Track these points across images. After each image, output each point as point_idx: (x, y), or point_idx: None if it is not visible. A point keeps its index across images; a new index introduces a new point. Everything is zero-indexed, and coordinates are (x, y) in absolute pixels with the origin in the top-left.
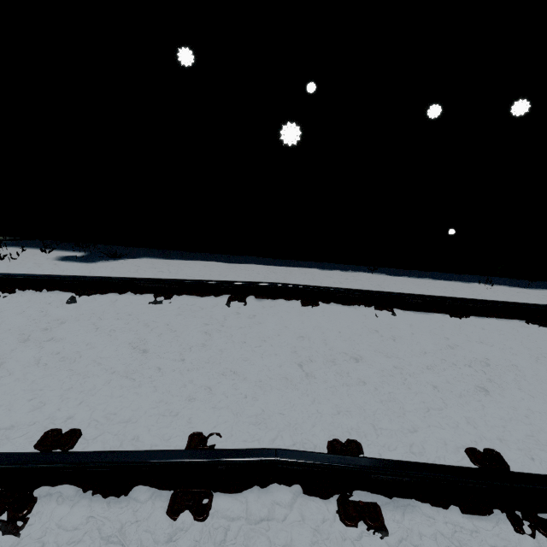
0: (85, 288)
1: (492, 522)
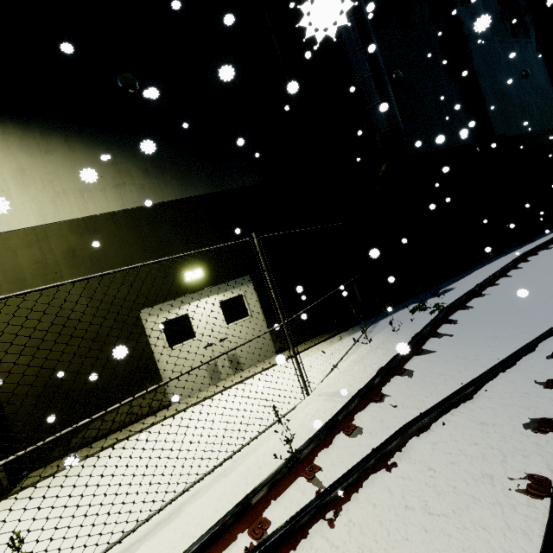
0: (502, 274)
1: None
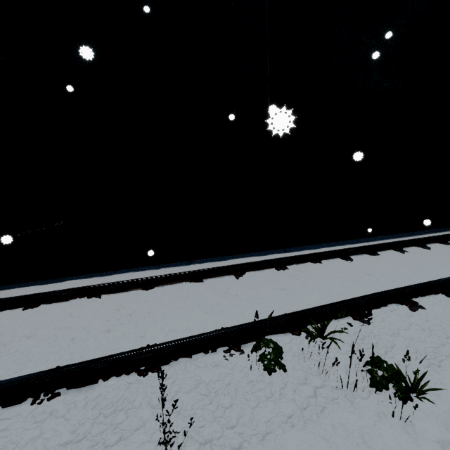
0: None
1: (21, 406)
